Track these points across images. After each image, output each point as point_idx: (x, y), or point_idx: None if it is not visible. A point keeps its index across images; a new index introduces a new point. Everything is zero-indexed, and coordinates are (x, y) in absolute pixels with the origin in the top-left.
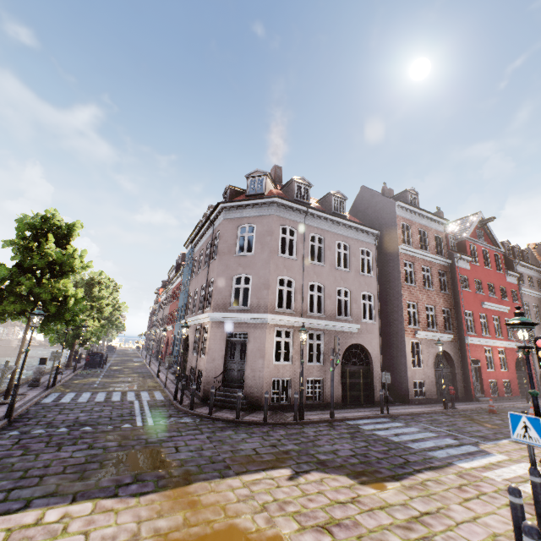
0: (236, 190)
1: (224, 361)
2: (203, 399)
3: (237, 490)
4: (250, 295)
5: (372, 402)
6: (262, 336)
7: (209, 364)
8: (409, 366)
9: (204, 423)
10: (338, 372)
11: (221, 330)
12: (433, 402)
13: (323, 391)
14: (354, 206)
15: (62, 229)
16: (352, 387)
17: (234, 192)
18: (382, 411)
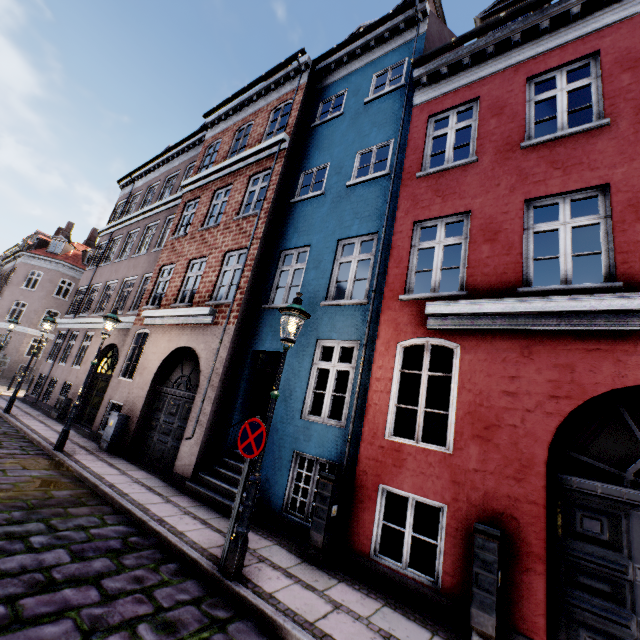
0: (46, 241)
1: None
2: None
3: None
4: (23, 315)
5: None
6: (22, 340)
7: None
8: None
9: None
10: None
11: None
12: None
13: None
14: None
15: None
16: None
17: (43, 242)
18: None
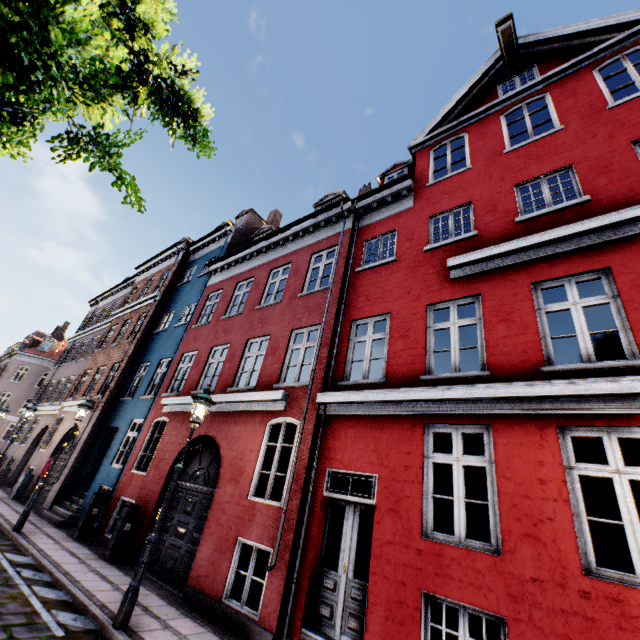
0: (39, 341)
1: None
2: None
3: None
4: (6, 403)
5: None
6: (1, 425)
7: None
8: None
9: None
10: None
11: None
12: None
13: None
14: None
15: None
16: None
17: (37, 342)
18: None
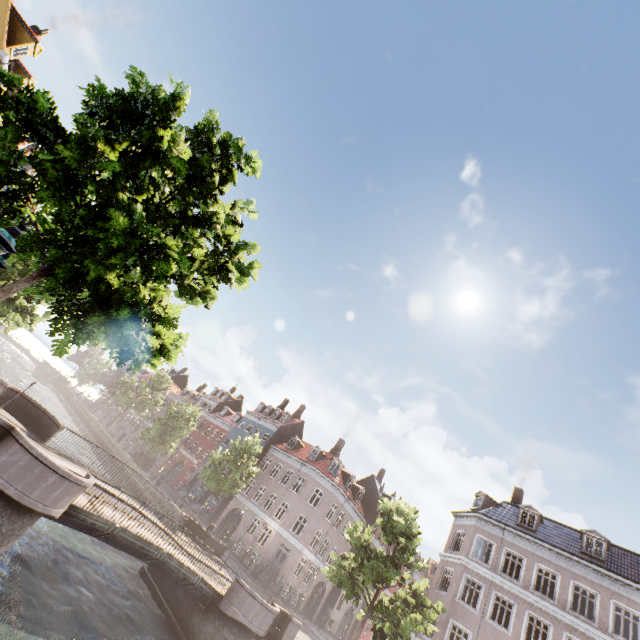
0: (322, 453)
1: (272, 557)
2: (252, 571)
3: (305, 636)
4: (303, 531)
5: (310, 618)
6: (297, 557)
7: (264, 554)
8: (335, 607)
9: (267, 594)
10: (310, 593)
11: (279, 539)
12: (332, 635)
13: (299, 600)
14: (362, 481)
15: (258, 452)
16: (308, 604)
17: (321, 454)
18: (319, 627)
